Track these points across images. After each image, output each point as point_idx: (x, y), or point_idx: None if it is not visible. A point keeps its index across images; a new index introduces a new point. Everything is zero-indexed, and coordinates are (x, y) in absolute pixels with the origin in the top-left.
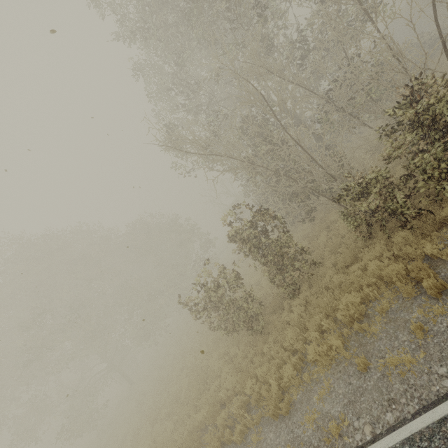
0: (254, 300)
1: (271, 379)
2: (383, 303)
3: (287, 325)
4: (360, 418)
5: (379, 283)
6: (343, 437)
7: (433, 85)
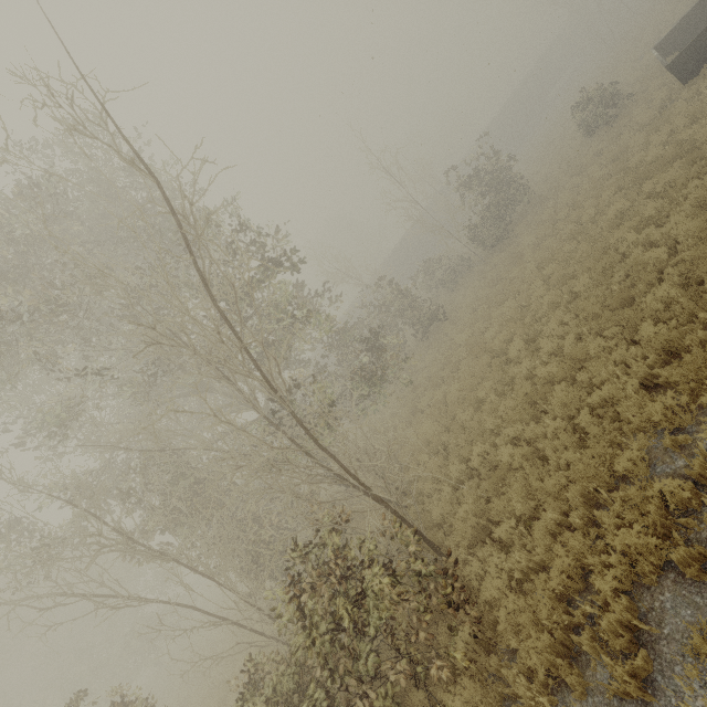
0: None
1: None
2: None
3: None
4: None
5: None
6: None
7: (331, 546)
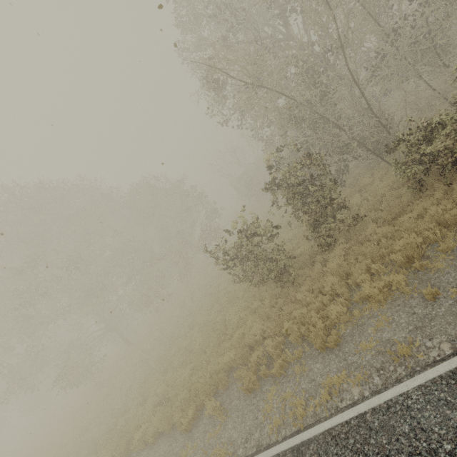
0: (285, 253)
1: (313, 319)
2: (448, 242)
3: (323, 275)
4: (433, 339)
5: (439, 227)
6: (416, 354)
7: None
